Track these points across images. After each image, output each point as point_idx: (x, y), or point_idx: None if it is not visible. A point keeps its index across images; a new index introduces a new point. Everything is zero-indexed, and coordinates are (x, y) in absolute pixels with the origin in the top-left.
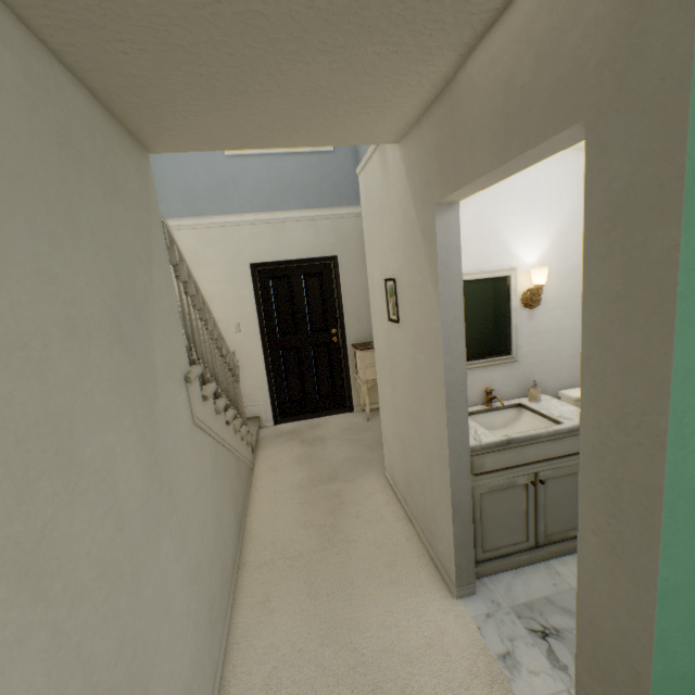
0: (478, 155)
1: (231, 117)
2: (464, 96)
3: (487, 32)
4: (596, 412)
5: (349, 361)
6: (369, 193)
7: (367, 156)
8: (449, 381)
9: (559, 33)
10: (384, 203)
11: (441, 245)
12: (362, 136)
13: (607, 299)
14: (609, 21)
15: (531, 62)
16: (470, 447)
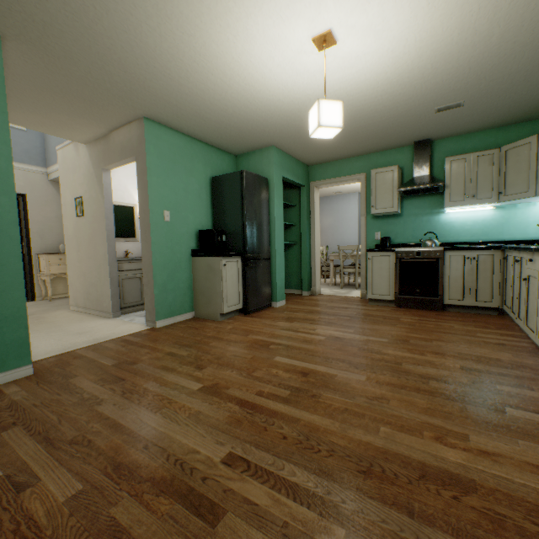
0: (116, 157)
1: (18, 115)
2: (112, 141)
3: (117, 129)
4: (142, 213)
5: (33, 265)
6: (66, 160)
7: (66, 144)
8: (108, 229)
9: (131, 139)
10: (77, 165)
11: (105, 182)
12: (71, 137)
13: (141, 189)
14: (138, 141)
15: (127, 141)
16: (118, 259)
